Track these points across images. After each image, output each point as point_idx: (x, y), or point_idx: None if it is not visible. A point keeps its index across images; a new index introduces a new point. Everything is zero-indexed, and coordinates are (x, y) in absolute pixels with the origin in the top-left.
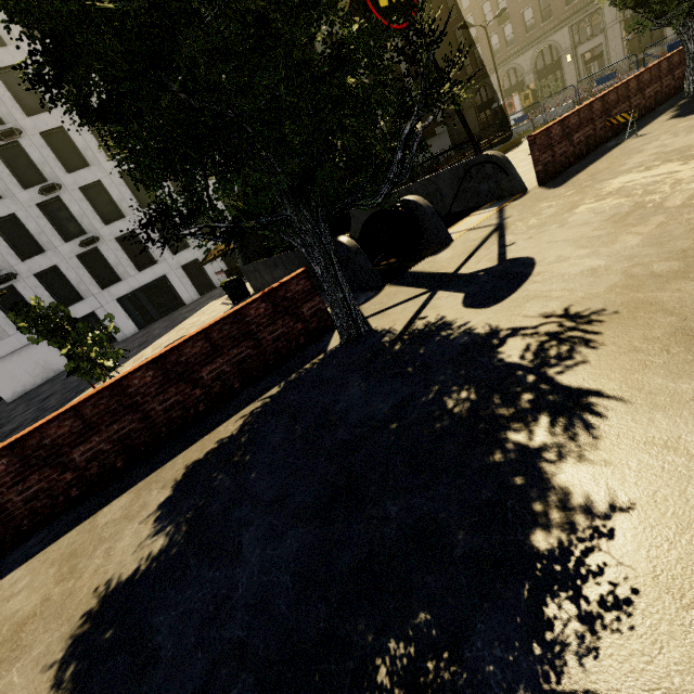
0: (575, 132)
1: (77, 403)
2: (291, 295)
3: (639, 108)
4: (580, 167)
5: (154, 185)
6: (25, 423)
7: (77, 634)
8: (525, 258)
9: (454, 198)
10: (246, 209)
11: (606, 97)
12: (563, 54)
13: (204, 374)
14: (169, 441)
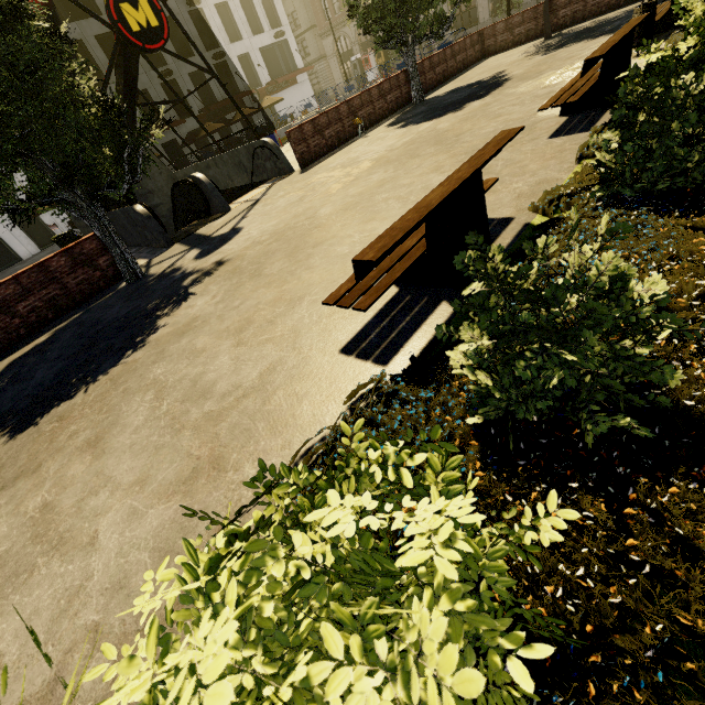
0: (326, 129)
1: None
2: (87, 251)
3: (383, 110)
4: (326, 157)
5: None
6: None
7: None
8: (240, 228)
9: (252, 171)
10: (31, 192)
11: (351, 102)
12: None
13: (20, 308)
14: None
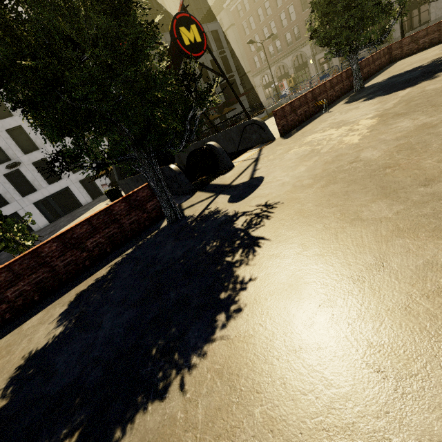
0: (298, 109)
1: (9, 263)
2: (139, 198)
3: (332, 97)
4: (300, 127)
5: (55, 141)
6: None
7: (13, 376)
8: (260, 177)
9: (240, 142)
10: (110, 153)
11: (314, 91)
12: (308, 59)
13: (88, 244)
14: (67, 283)
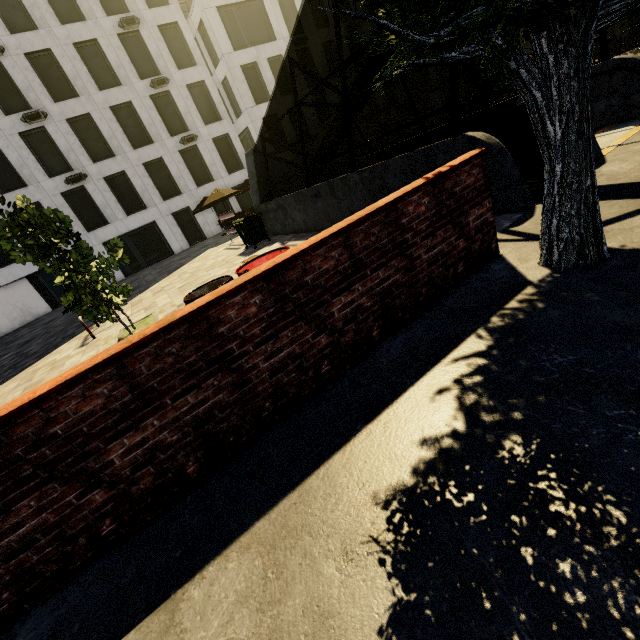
0: None
1: (123, 350)
2: (459, 190)
3: None
4: None
5: None
6: (1, 370)
7: None
8: None
9: None
10: None
11: None
12: None
13: (334, 309)
14: (274, 426)
